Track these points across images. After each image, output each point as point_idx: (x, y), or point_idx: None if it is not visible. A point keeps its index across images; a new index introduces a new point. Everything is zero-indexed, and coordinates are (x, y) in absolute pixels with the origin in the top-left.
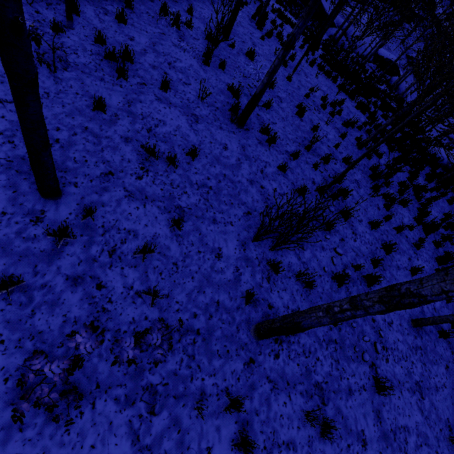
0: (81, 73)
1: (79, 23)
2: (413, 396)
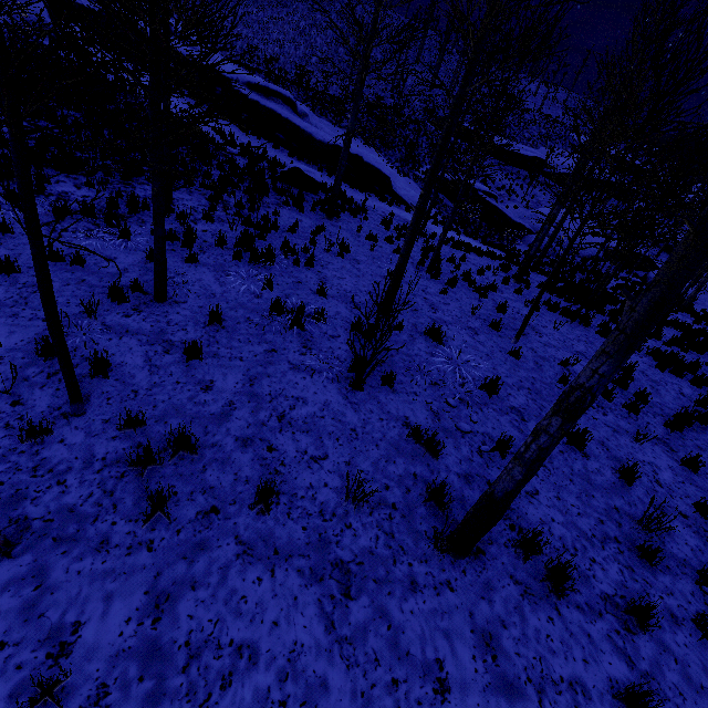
0: (51, 545)
1: (104, 392)
2: None
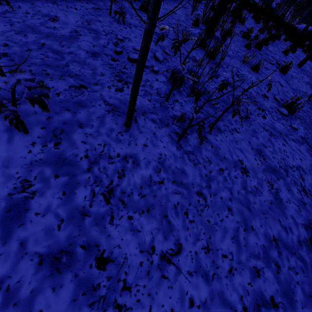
0: None
1: None
2: (307, 85)
